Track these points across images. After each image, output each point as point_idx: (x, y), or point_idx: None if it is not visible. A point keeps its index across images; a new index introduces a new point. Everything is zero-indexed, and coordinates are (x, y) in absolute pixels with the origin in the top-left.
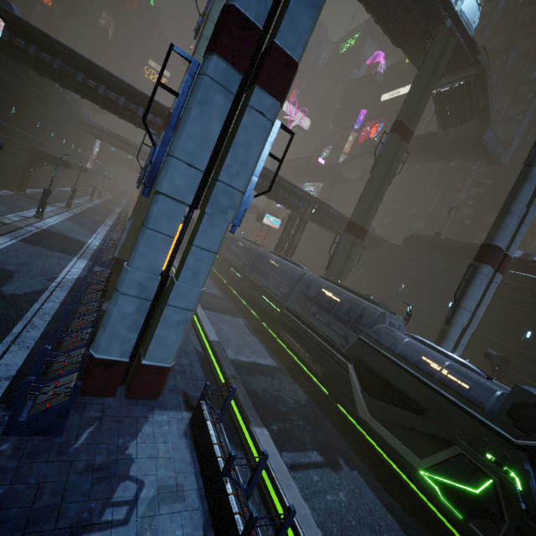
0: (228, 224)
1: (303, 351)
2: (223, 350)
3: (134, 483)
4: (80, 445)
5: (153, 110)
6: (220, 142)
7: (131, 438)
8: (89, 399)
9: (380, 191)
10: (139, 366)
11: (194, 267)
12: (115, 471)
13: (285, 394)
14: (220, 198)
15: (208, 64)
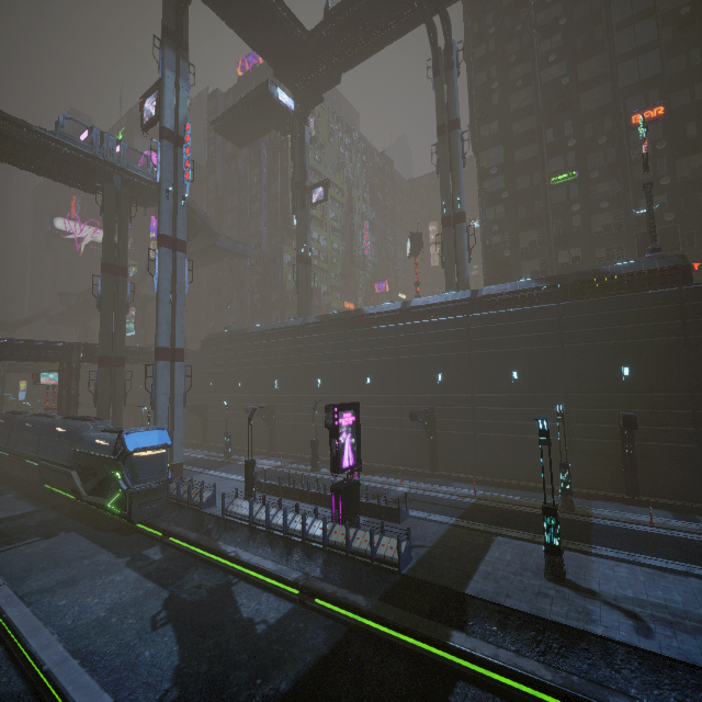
0: None
1: None
2: None
3: None
4: None
5: None
6: None
7: None
8: None
9: (118, 322)
10: None
11: None
12: None
13: (30, 522)
14: None
15: None
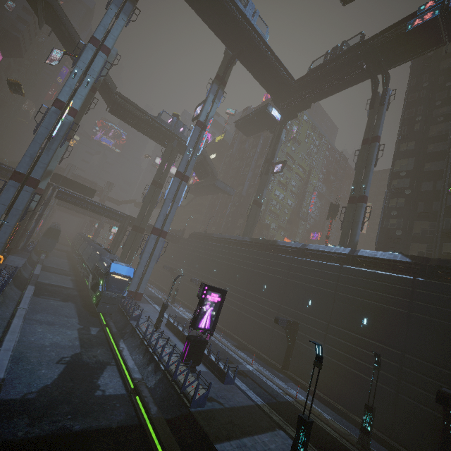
0: (17, 219)
1: None
2: (37, 276)
3: None
4: None
5: None
6: (16, 198)
7: None
8: None
9: (149, 210)
10: None
11: (5, 231)
12: None
13: (65, 291)
14: (14, 212)
15: (9, 182)
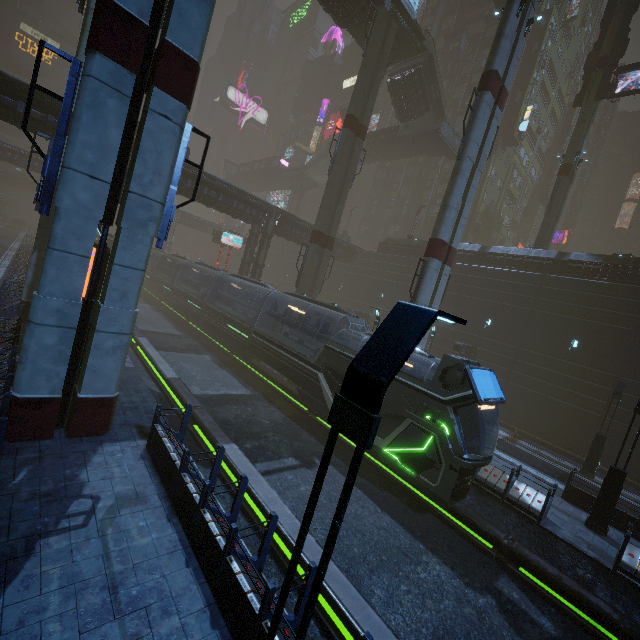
0: (151, 239)
1: (281, 376)
2: (184, 385)
3: (89, 499)
4: (20, 481)
5: (40, 104)
6: (126, 150)
7: (79, 468)
8: (21, 445)
9: (342, 194)
10: (76, 401)
11: (121, 288)
12: (66, 493)
13: (260, 417)
14: (136, 211)
15: (92, 64)
